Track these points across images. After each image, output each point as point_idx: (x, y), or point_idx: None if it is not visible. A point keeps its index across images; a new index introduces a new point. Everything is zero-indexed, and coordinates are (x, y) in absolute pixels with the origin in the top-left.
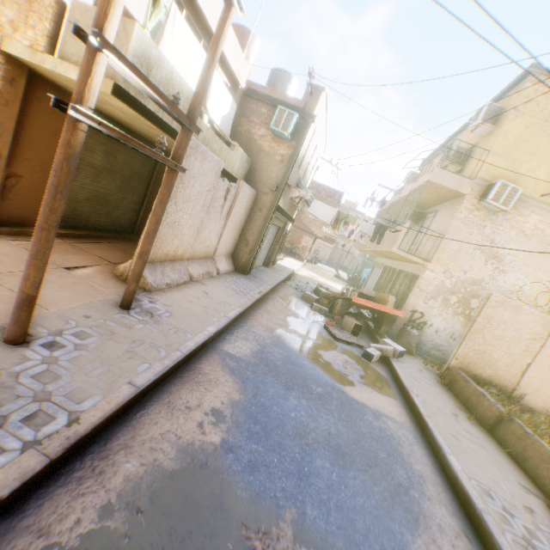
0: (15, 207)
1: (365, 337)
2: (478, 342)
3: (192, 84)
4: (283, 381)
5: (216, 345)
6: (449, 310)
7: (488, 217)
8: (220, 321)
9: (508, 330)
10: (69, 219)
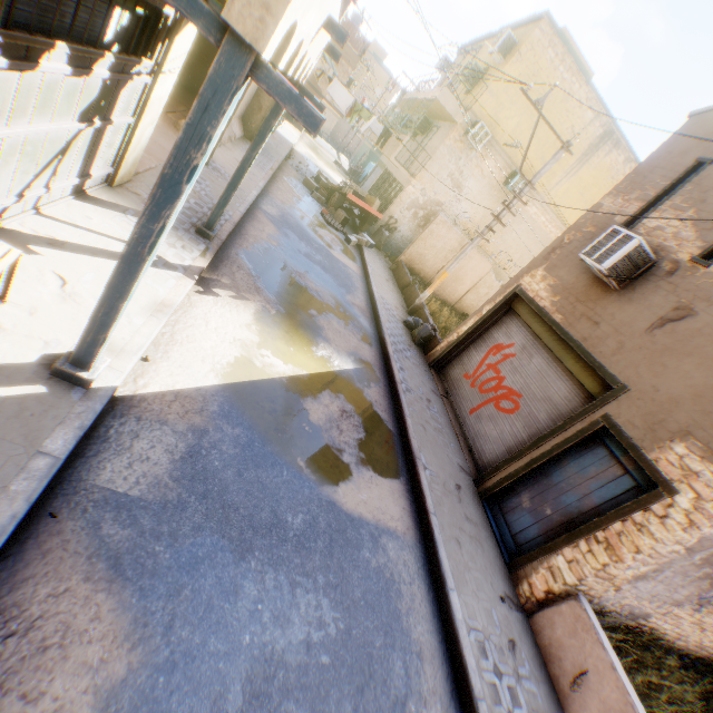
0: None
1: (350, 230)
2: (421, 247)
3: None
4: (298, 235)
5: (258, 205)
6: (415, 222)
7: (466, 152)
8: (257, 189)
9: (441, 242)
10: None
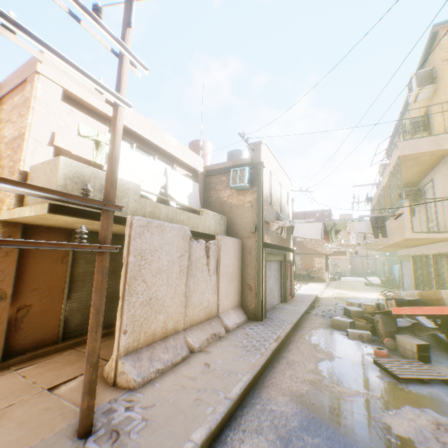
0: (29, 334)
1: (442, 358)
2: None
3: (150, 183)
4: None
5: None
6: None
7: None
8: (216, 411)
9: None
10: (83, 326)
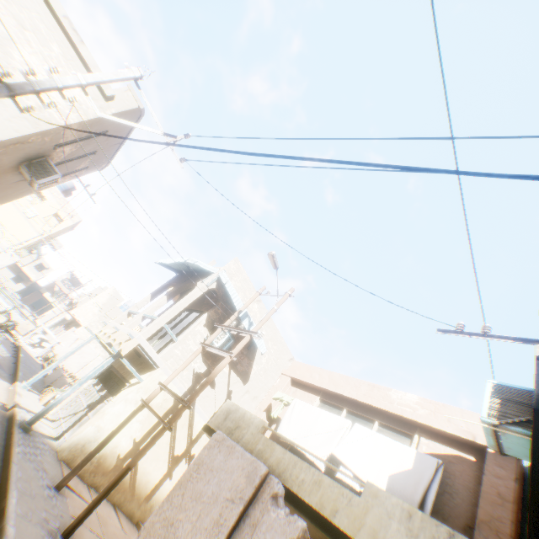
0: None
1: None
2: None
3: (317, 440)
4: None
5: None
6: None
7: None
8: None
9: None
10: None
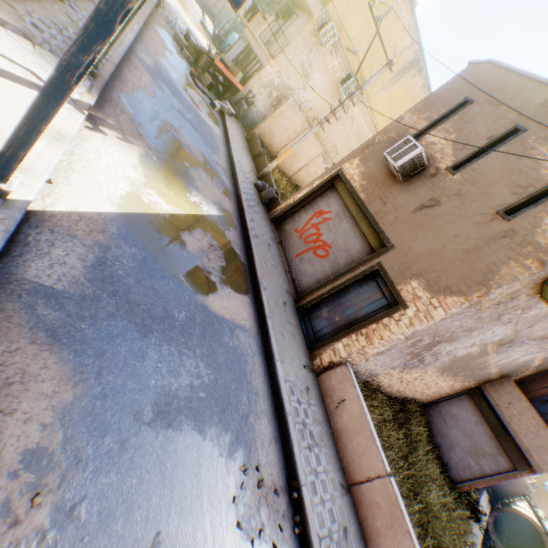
0: None
1: (214, 96)
2: (272, 124)
3: None
4: (171, 91)
5: (134, 51)
6: (269, 101)
7: (317, 47)
8: (132, 33)
9: (287, 123)
10: None
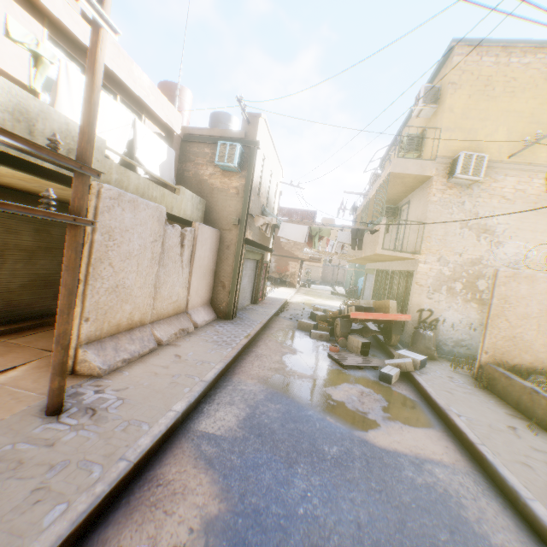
0: None
1: (377, 353)
2: (502, 327)
3: (112, 137)
4: (283, 453)
5: (189, 427)
6: (457, 299)
7: (464, 192)
8: (193, 391)
9: (531, 304)
10: (4, 314)
